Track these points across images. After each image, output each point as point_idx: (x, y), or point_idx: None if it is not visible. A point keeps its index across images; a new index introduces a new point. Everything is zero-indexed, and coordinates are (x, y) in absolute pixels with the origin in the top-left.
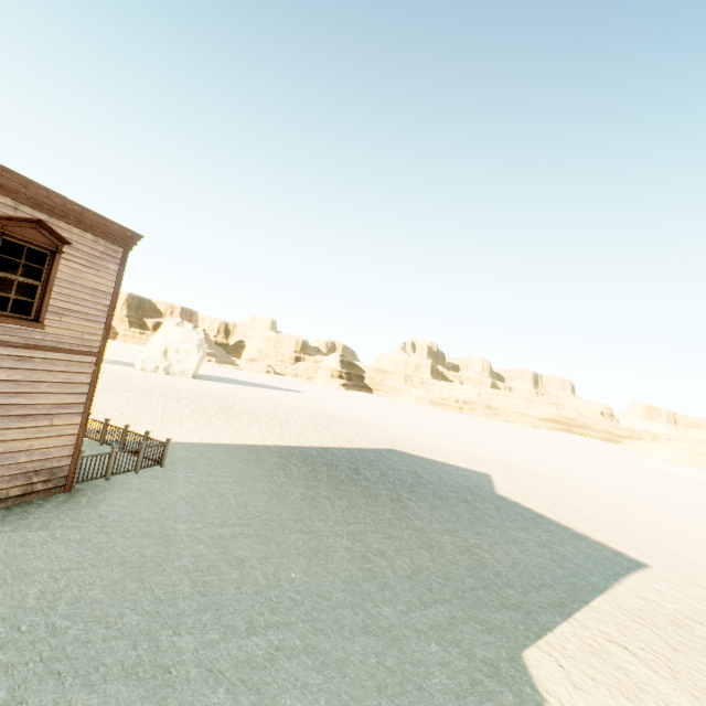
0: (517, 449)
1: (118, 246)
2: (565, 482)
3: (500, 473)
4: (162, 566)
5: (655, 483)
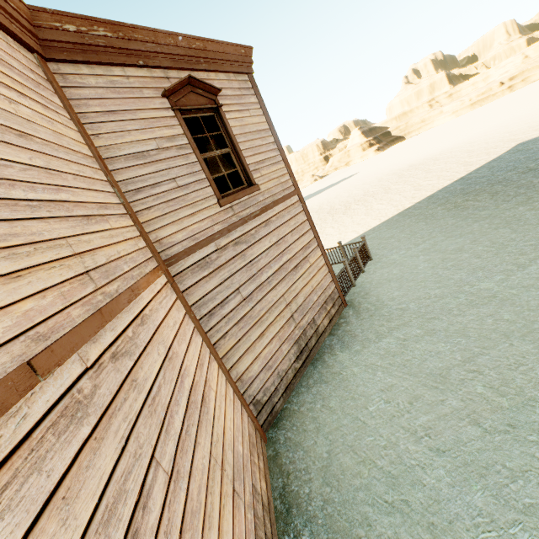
0: None
1: (242, 75)
2: None
3: None
4: None
5: None
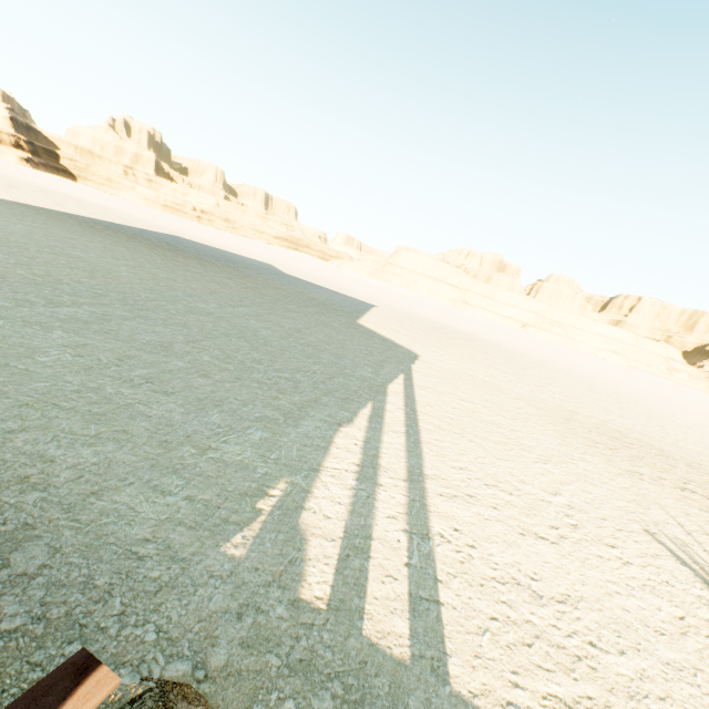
0: (272, 255)
1: None
2: (316, 275)
3: (276, 265)
4: (113, 274)
5: (358, 282)
